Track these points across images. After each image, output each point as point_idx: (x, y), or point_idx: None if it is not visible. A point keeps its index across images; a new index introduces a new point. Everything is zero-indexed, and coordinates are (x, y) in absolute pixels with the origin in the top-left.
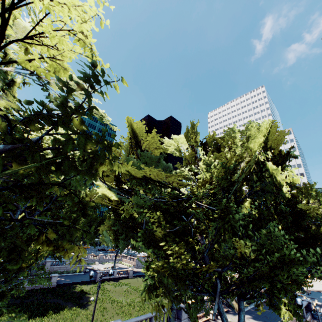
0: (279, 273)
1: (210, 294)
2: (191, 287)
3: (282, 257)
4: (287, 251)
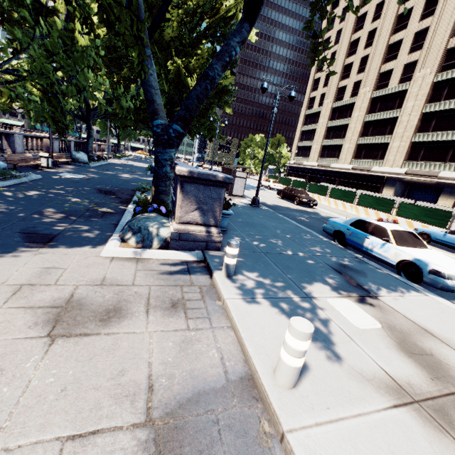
0: (221, 95)
1: (181, 102)
2: (180, 91)
3: (225, 87)
4: (229, 83)
